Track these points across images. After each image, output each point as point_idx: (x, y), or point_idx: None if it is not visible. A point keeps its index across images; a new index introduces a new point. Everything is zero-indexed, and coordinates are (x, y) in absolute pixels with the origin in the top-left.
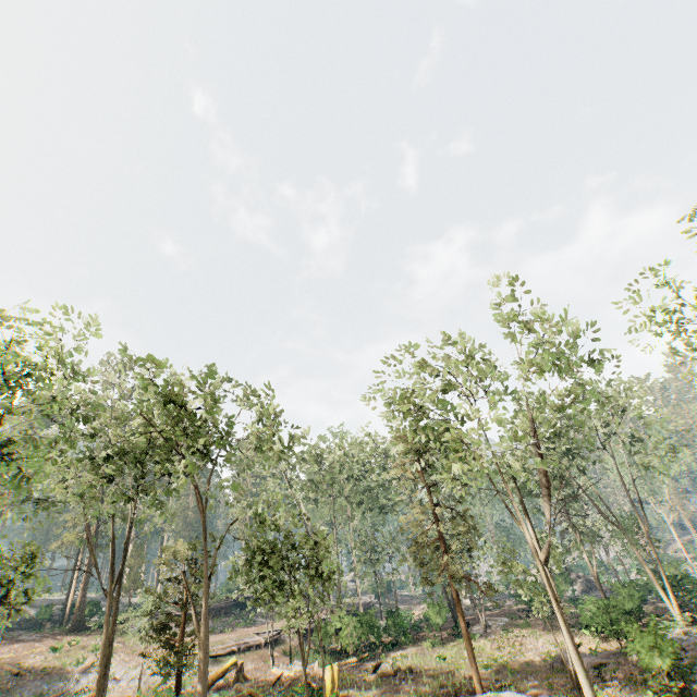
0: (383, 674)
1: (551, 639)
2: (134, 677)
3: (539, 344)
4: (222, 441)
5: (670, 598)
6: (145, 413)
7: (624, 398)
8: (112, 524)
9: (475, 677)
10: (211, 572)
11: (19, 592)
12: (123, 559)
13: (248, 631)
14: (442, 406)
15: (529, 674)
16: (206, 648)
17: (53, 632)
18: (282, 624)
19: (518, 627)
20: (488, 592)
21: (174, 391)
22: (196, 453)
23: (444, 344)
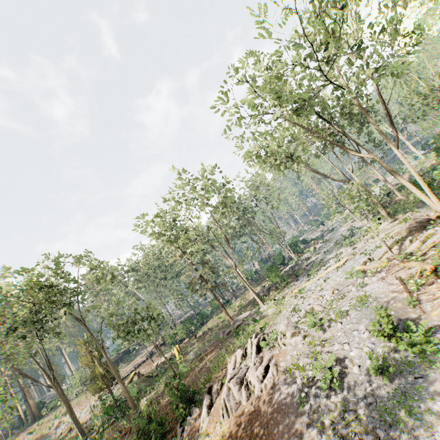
0: (199, 337)
1: (258, 288)
2: (87, 411)
3: (203, 188)
4: (76, 292)
5: (291, 252)
6: (20, 300)
7: (258, 181)
8: (33, 358)
9: (228, 317)
10: (102, 346)
11: (4, 410)
12: (51, 368)
13: (136, 359)
14: (176, 227)
15: (249, 305)
16: (116, 372)
17: (22, 429)
18: (152, 347)
19: (247, 290)
20: (222, 288)
21: (34, 283)
22: (65, 305)
23: (165, 202)
